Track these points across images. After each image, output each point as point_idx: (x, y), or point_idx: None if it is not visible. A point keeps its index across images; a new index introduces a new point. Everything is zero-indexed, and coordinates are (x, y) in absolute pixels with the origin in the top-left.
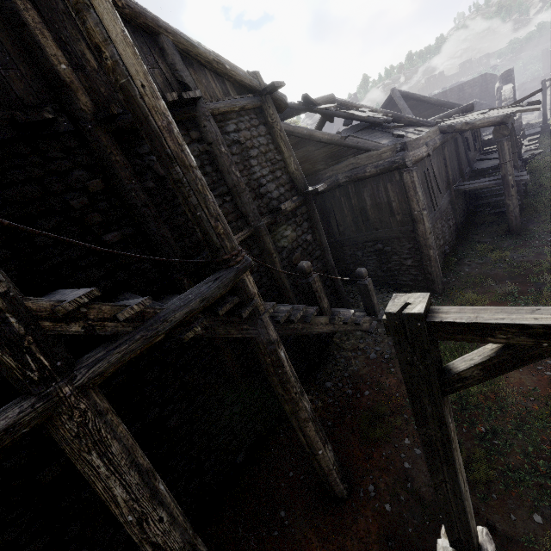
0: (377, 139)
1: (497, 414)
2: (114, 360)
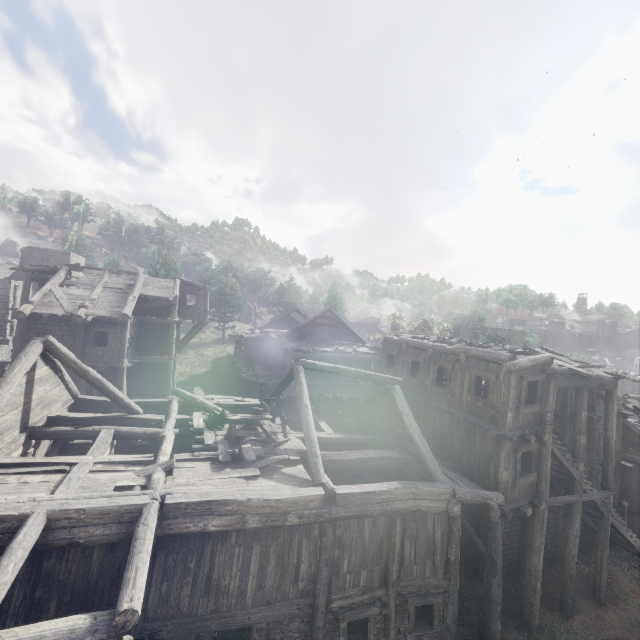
0: None
1: None
2: (587, 498)
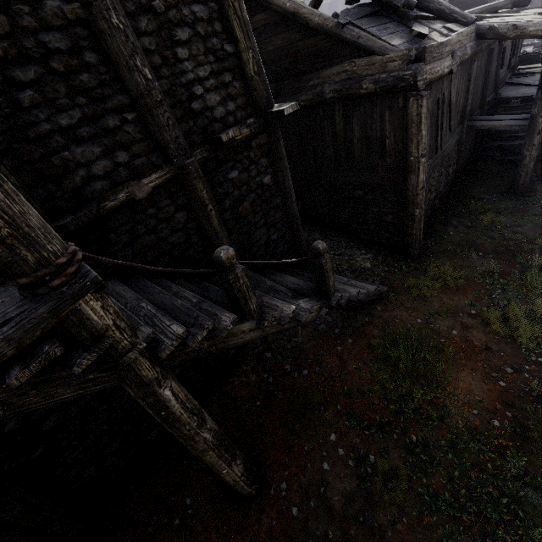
0: (387, 34)
1: (434, 423)
2: None
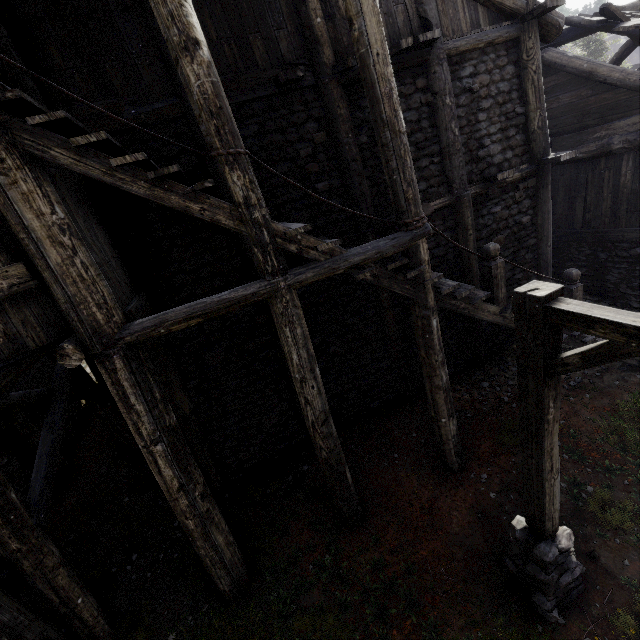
0: None
1: None
2: (309, 276)
